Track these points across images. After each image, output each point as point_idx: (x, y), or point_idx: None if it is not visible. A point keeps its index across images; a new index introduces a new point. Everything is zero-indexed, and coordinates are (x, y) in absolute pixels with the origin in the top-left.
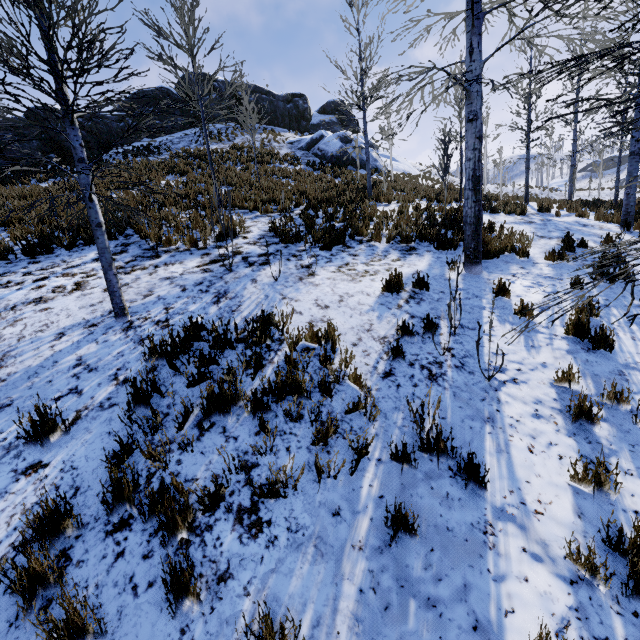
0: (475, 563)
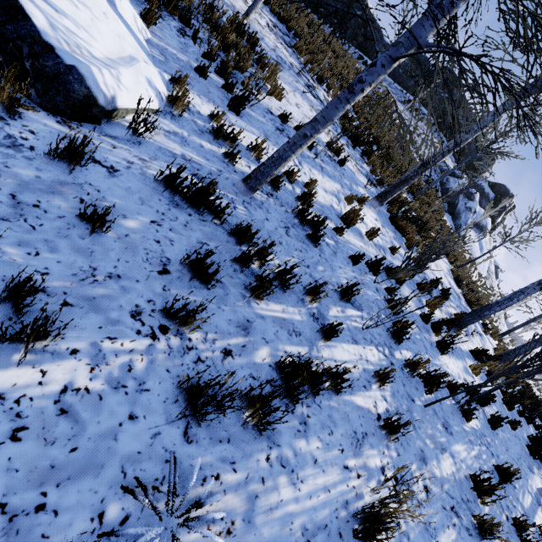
0: (201, 93)
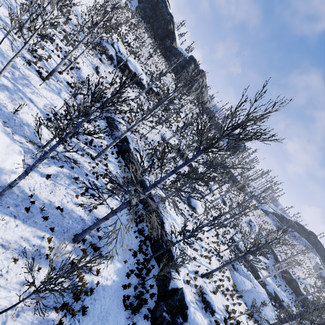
0: None
